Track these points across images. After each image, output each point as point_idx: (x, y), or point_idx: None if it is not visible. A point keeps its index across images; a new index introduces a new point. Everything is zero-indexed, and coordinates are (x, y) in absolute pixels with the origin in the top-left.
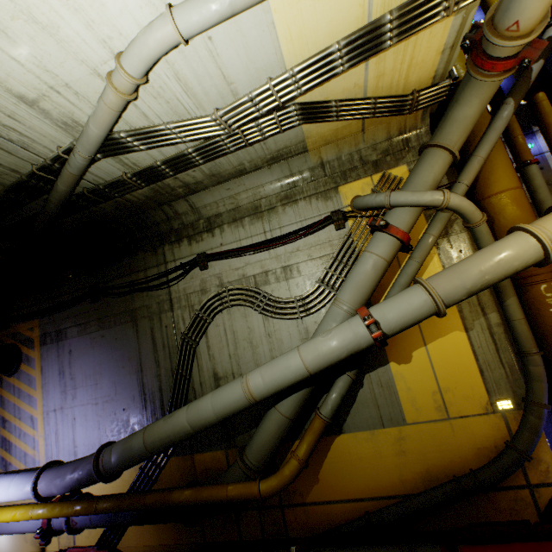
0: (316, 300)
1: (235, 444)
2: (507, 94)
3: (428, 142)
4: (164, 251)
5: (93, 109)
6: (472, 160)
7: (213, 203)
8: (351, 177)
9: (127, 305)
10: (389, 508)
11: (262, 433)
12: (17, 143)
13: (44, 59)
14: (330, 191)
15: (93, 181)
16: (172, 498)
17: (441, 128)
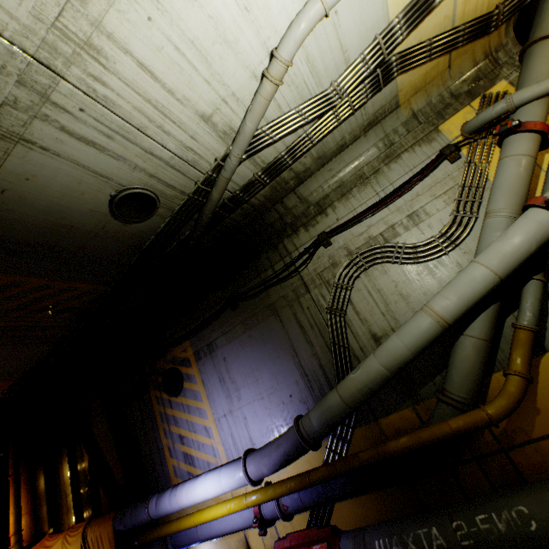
0: (458, 231)
1: (420, 398)
2: None
3: (529, 41)
4: (284, 245)
5: (249, 109)
6: None
7: (318, 189)
8: (447, 114)
9: (264, 302)
10: None
11: (460, 364)
12: (190, 163)
13: (223, 75)
14: (431, 134)
15: (231, 190)
16: (389, 448)
17: (539, 24)
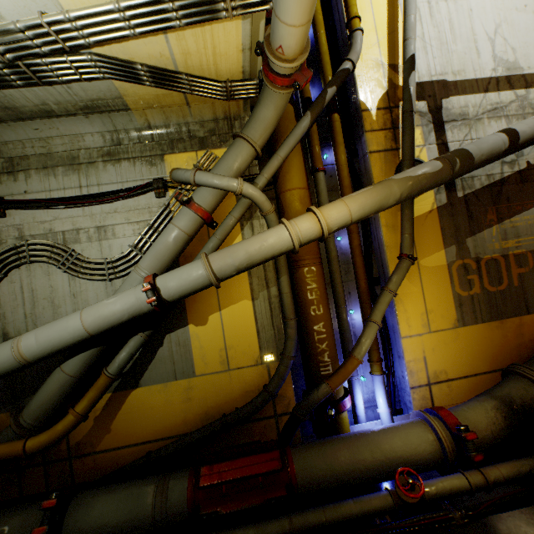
0: (128, 264)
1: (23, 405)
2: (309, 107)
3: (237, 132)
4: None
5: None
6: (274, 158)
7: (17, 142)
8: (178, 148)
9: None
10: (167, 446)
11: (43, 392)
12: None
13: None
14: (156, 158)
15: None
16: None
17: (249, 122)
